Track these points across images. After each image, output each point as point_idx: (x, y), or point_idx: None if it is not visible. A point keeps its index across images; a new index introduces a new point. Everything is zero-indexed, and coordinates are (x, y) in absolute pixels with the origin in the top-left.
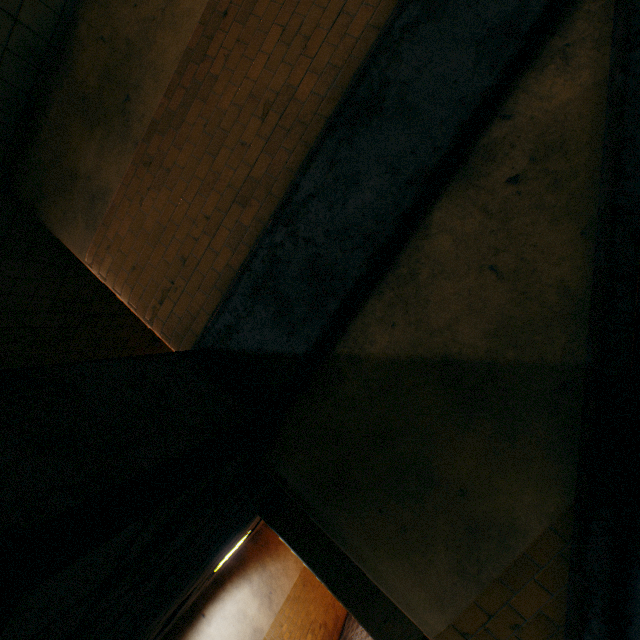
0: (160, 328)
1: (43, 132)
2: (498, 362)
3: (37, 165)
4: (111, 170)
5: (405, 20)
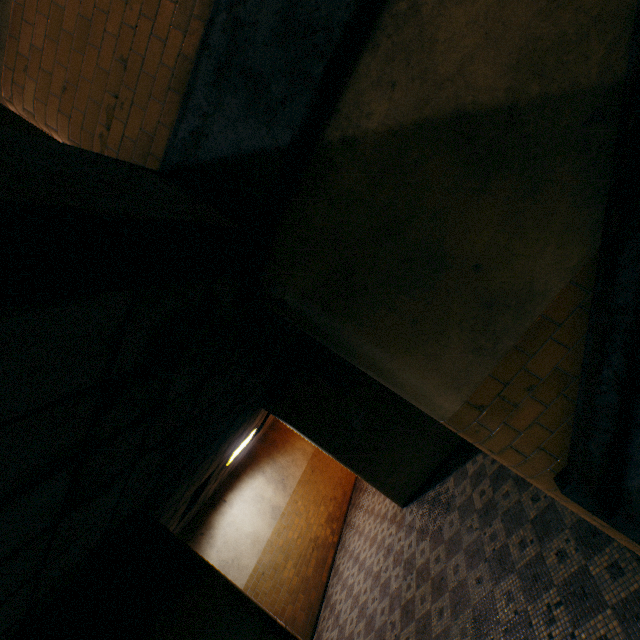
0: None
1: None
2: (520, 103)
3: None
4: None
5: None
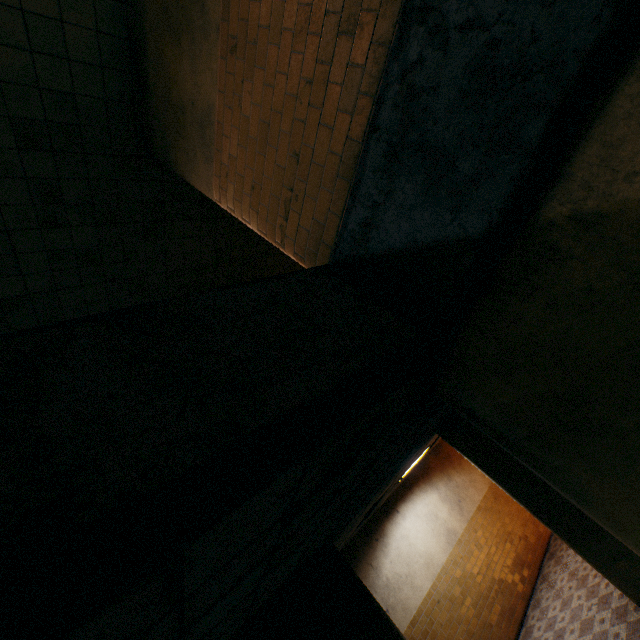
0: (291, 249)
1: (150, 77)
2: None
3: (156, 116)
4: (206, 82)
5: None
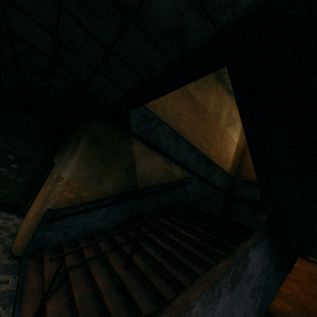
0: None
1: None
2: (136, 174)
3: None
4: None
5: (189, 145)
